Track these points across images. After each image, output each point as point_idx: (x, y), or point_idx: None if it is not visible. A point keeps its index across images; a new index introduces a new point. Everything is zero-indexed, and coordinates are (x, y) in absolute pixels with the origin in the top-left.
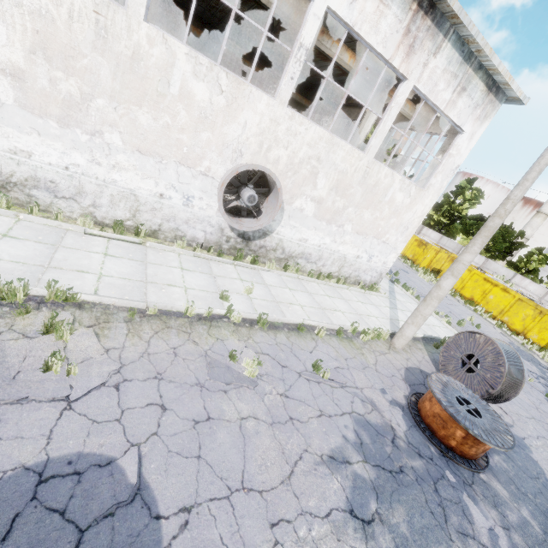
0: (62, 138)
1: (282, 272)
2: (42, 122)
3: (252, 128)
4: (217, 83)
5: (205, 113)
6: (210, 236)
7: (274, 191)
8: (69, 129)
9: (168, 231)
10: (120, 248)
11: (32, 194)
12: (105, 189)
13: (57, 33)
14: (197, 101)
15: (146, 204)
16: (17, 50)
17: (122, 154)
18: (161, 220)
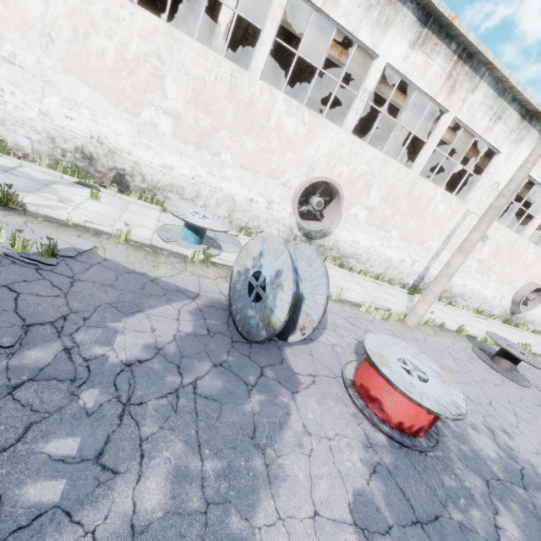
0: (478, 279)
1: (527, 332)
2: (477, 274)
3: (540, 268)
4: (537, 254)
5: (527, 265)
6: (499, 313)
7: (538, 293)
8: (482, 276)
9: (486, 311)
10: (488, 323)
11: (456, 299)
12: (478, 296)
13: (500, 248)
14: (527, 261)
15: (487, 300)
16: (486, 254)
17: (492, 283)
18: (487, 307)
